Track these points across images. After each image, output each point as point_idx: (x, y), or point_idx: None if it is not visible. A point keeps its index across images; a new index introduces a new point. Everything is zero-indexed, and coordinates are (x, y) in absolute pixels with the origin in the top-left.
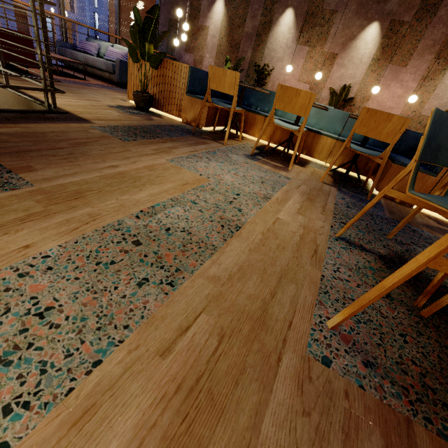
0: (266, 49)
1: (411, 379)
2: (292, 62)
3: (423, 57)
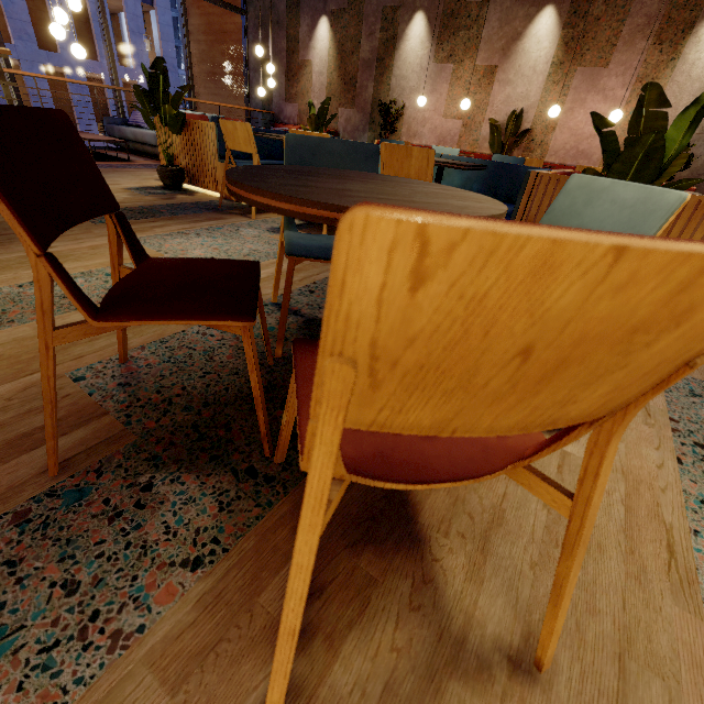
0: (393, 78)
1: (157, 396)
2: (432, 91)
3: (634, 45)
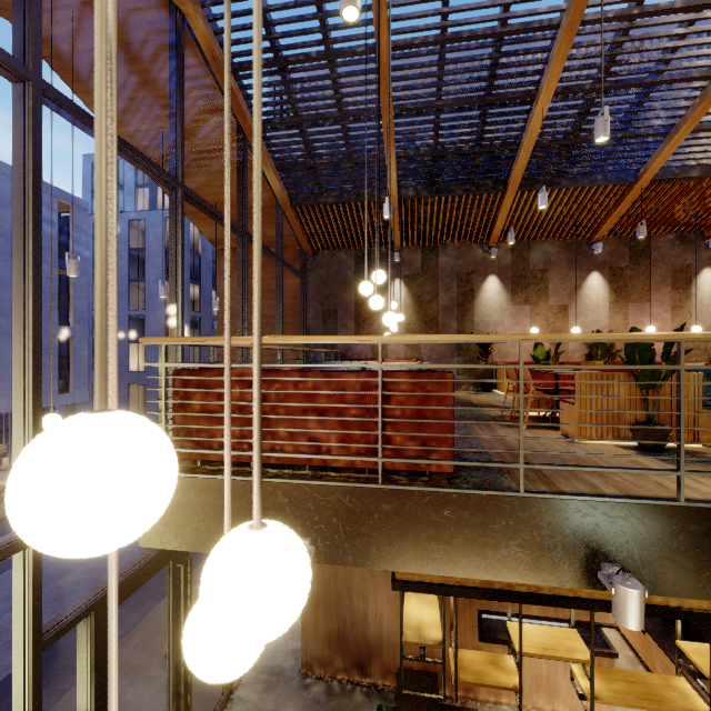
0: (475, 316)
1: None
2: (515, 323)
3: (660, 290)
